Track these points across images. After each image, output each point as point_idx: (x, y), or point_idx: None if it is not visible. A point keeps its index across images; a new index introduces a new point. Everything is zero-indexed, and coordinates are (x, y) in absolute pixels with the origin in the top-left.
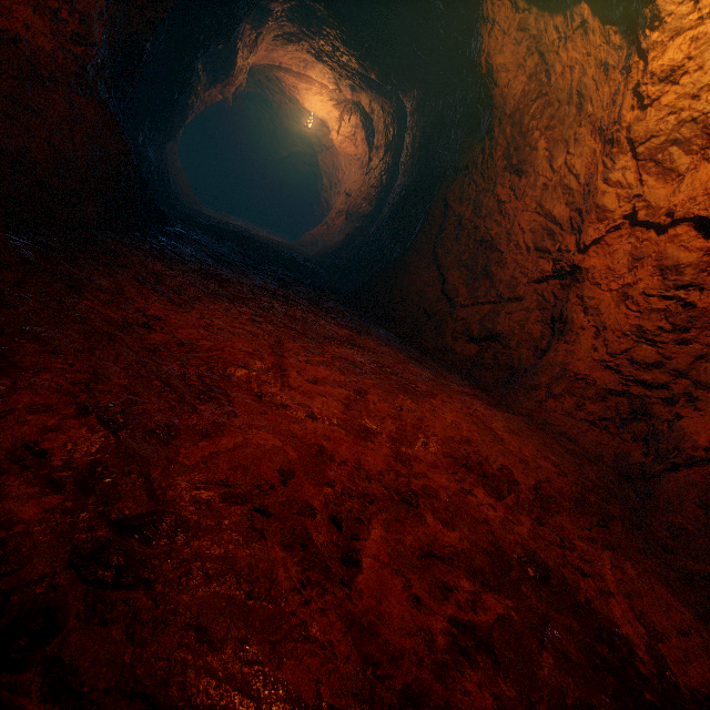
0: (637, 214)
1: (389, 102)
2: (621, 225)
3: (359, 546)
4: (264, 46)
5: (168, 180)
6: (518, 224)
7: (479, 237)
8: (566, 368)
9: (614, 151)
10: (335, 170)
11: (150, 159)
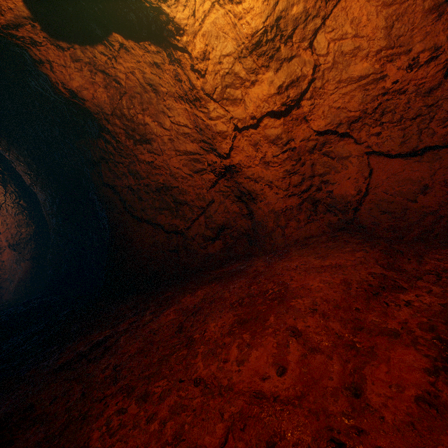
0: (238, 126)
1: None
2: (236, 135)
3: None
4: None
5: None
6: (174, 167)
7: (155, 189)
8: (276, 211)
9: (203, 103)
10: None
11: None
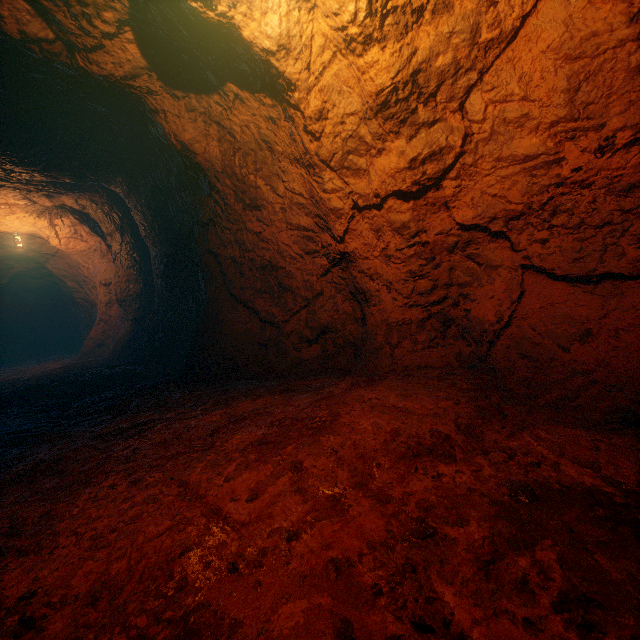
0: (358, 204)
1: (97, 194)
2: (354, 214)
3: (456, 626)
4: None
5: None
6: (282, 243)
7: (259, 265)
8: (389, 323)
9: (317, 171)
10: (75, 269)
11: None
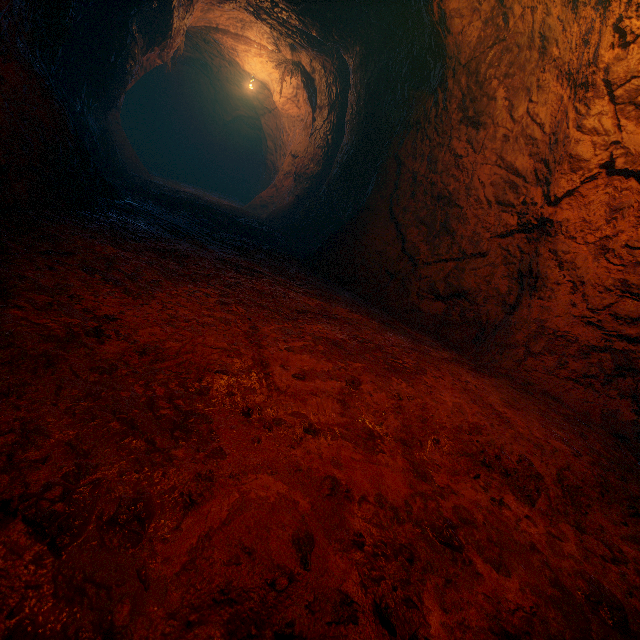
0: (614, 162)
1: (331, 60)
2: (597, 175)
3: None
4: (199, 5)
5: (113, 150)
6: (478, 178)
7: (436, 193)
8: (544, 326)
9: (588, 95)
10: (279, 132)
11: (91, 128)
